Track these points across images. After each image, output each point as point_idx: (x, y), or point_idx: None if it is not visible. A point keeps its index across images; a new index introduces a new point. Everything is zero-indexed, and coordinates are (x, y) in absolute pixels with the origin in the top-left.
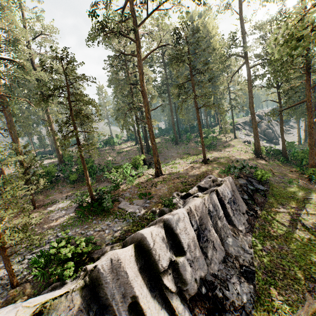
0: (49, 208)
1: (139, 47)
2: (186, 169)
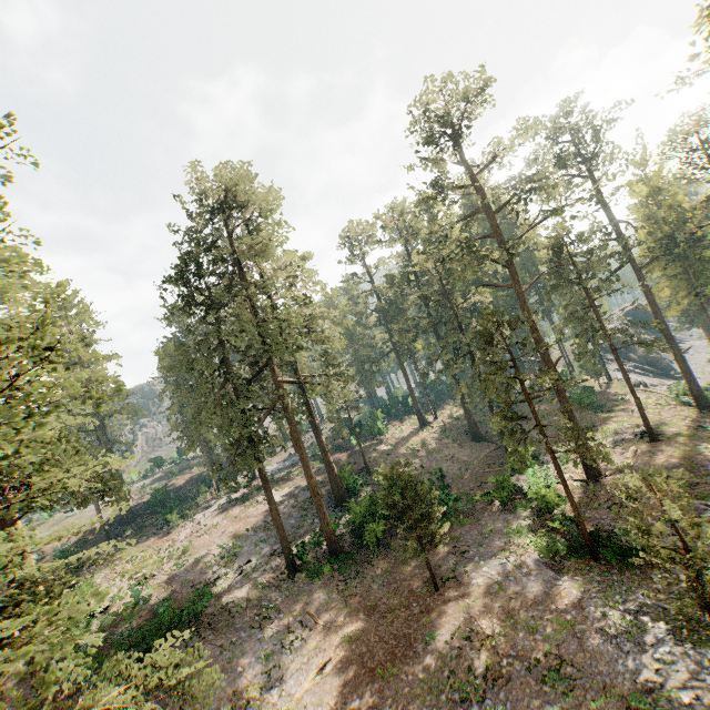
0: (474, 580)
1: (517, 274)
2: (632, 457)
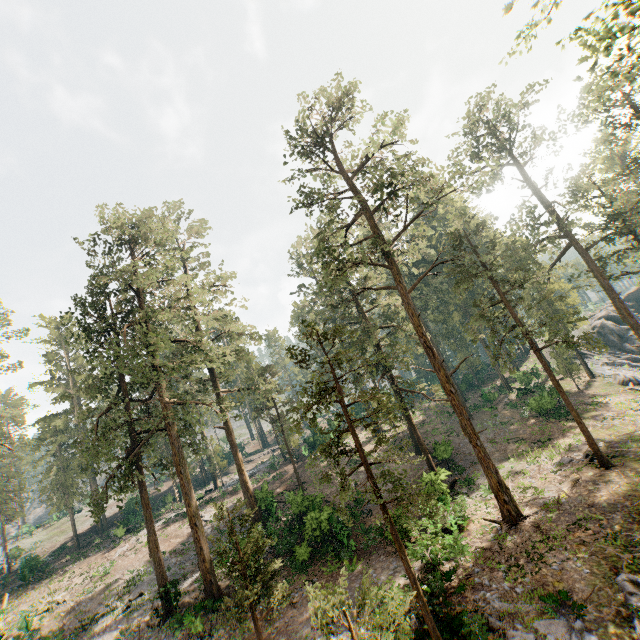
0: None
1: (400, 274)
2: (569, 490)
